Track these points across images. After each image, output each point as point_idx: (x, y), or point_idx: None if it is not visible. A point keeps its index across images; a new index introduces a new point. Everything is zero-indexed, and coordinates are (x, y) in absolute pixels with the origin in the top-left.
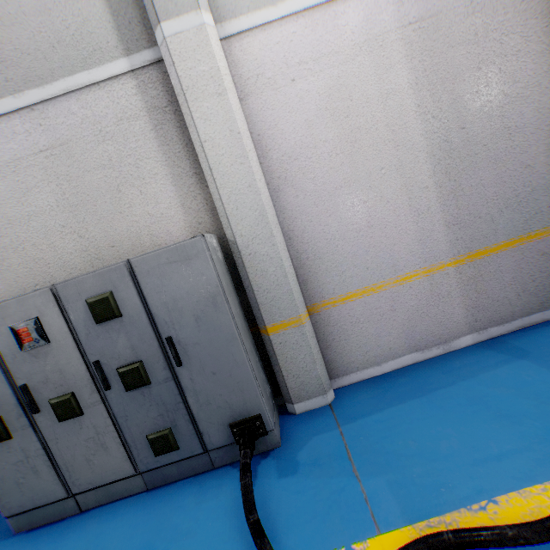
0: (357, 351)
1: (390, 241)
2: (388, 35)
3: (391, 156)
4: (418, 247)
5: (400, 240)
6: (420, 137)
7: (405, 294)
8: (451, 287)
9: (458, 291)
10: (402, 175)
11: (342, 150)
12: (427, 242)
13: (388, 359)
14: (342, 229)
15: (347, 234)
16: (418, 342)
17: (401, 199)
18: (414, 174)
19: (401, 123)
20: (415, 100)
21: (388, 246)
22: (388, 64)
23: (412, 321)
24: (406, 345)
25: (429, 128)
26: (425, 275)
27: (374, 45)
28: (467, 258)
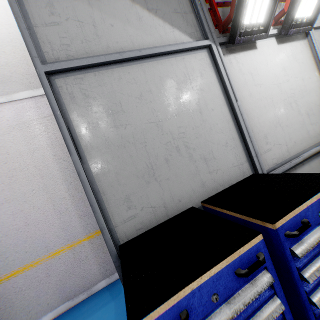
0: (22, 312)
1: (42, 232)
2: (32, 121)
3: (39, 183)
4: (62, 233)
5: (50, 230)
6: (57, 171)
7: (56, 263)
8: (87, 253)
9: (92, 254)
10: (47, 192)
11: (3, 182)
12: (68, 229)
13: (47, 312)
14: (5, 230)
15: (9, 232)
16: (69, 293)
17: (48, 206)
18: (55, 191)
19: (44, 164)
20: (52, 153)
21: (41, 235)
22: (33, 135)
23: (63, 280)
24: (60, 297)
25: (62, 166)
26: (69, 249)
27: (23, 126)
28: (95, 234)
